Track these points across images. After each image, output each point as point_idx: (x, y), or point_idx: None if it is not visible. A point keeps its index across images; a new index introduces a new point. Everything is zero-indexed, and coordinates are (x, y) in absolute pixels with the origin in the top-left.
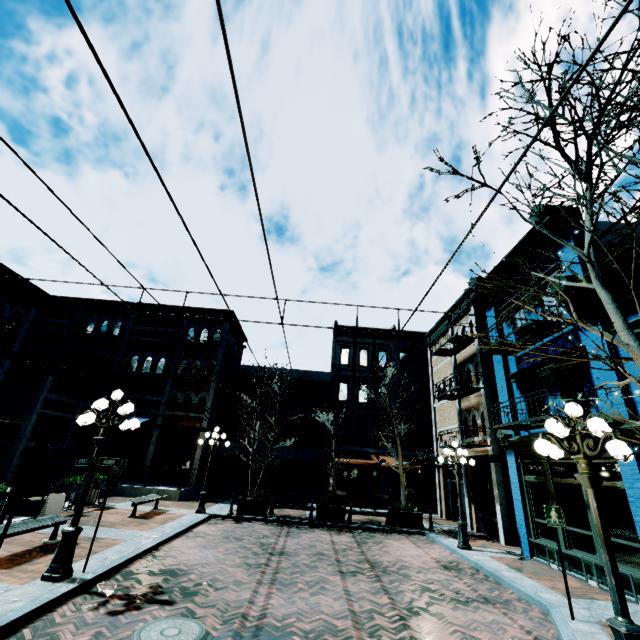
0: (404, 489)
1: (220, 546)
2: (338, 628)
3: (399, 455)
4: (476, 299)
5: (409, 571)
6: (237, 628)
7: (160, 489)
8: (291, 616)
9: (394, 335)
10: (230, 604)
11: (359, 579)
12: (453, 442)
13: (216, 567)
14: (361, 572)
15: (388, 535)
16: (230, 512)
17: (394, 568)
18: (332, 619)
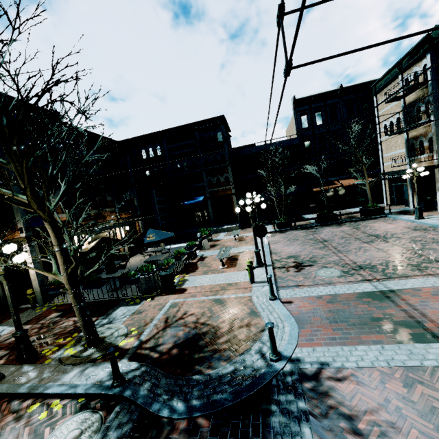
0: (370, 197)
1: (293, 244)
2: (391, 261)
3: (366, 179)
4: (433, 44)
5: (398, 235)
6: (350, 267)
7: (228, 227)
8: (366, 261)
9: (341, 93)
10: (335, 262)
11: (377, 243)
12: (413, 165)
13: (306, 251)
14: (374, 240)
15: (366, 222)
16: (274, 229)
17: (388, 235)
18: (385, 258)
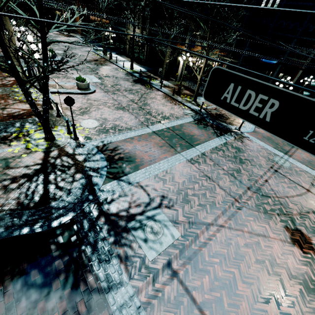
0: None
1: None
2: None
3: None
4: None
5: None
6: None
7: None
8: None
9: None
10: None
11: None
12: None
13: None
14: None
15: None
16: None
17: None
18: None
